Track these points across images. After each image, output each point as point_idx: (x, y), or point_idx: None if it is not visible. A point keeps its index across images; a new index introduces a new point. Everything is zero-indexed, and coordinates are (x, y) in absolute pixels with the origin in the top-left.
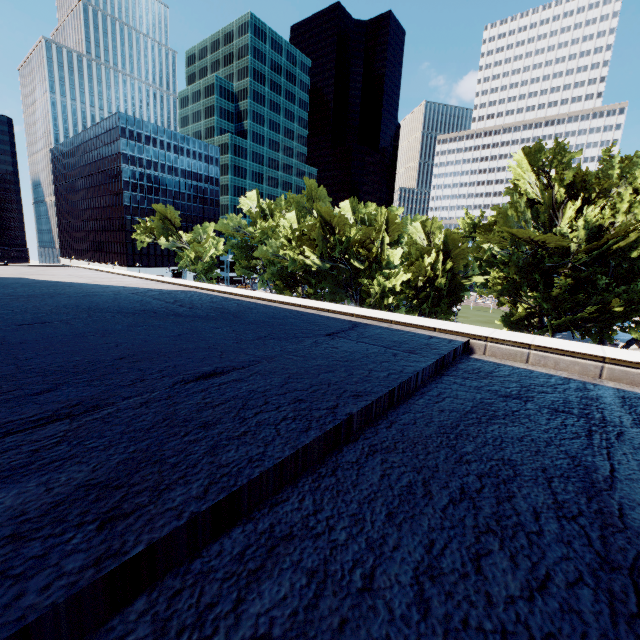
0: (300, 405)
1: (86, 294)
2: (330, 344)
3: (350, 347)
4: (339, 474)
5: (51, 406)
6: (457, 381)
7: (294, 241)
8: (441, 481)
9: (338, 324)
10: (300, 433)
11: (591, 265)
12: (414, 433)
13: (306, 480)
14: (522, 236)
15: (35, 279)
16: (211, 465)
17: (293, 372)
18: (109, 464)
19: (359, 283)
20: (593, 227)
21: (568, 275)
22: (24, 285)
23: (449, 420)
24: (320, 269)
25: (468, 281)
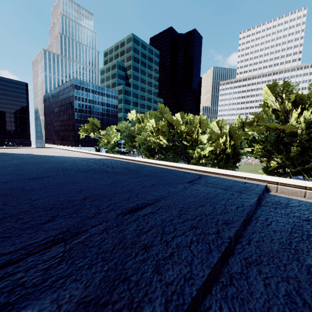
0: (196, 231)
1: (60, 161)
2: (193, 188)
3: (205, 189)
4: (235, 283)
5: (52, 232)
6: (271, 210)
7: (154, 133)
8: (307, 290)
9: (191, 175)
10: (207, 254)
11: (309, 141)
12: (267, 248)
13: (216, 288)
14: (271, 127)
15: (35, 154)
16: (161, 283)
17: (181, 206)
18: (94, 281)
19: (186, 152)
20: (309, 121)
21: (297, 146)
22: (31, 157)
23: (283, 238)
24: (167, 146)
25: (242, 150)
